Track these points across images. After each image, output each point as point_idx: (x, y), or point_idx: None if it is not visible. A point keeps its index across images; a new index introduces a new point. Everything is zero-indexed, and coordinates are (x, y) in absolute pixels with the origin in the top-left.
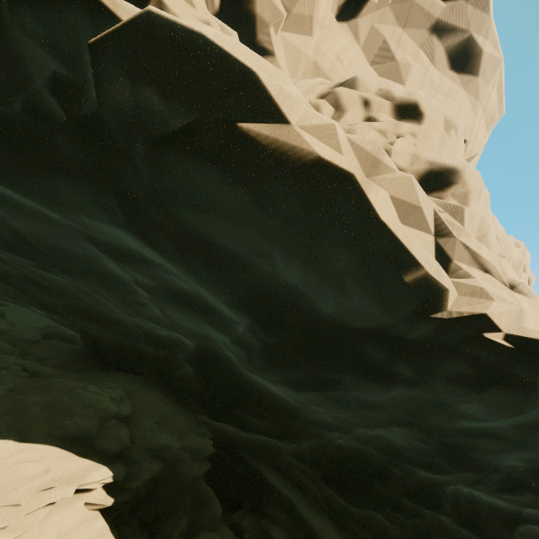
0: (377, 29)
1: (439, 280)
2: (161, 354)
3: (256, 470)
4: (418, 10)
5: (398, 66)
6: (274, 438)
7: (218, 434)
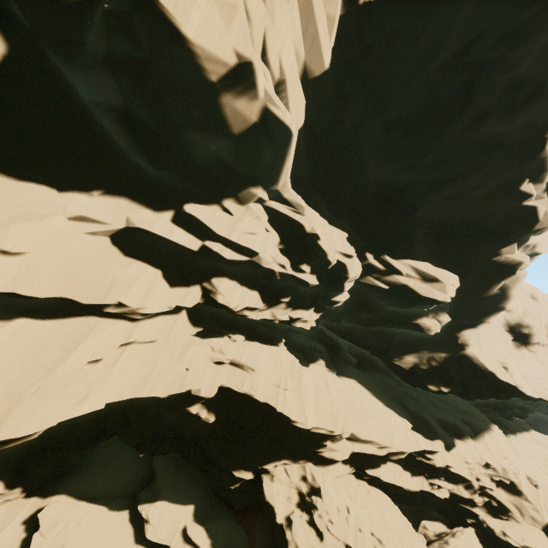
0: None
1: None
2: None
3: None
4: None
5: None
6: None
7: None
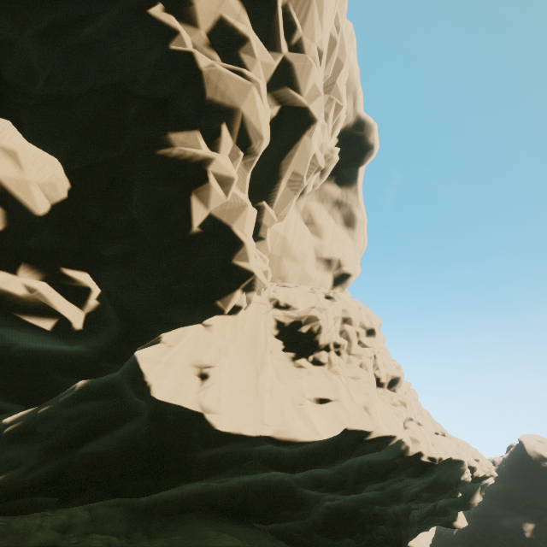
0: (310, 203)
1: (410, 443)
2: (211, 487)
3: None
4: (330, 193)
5: (321, 226)
6: (302, 519)
7: None
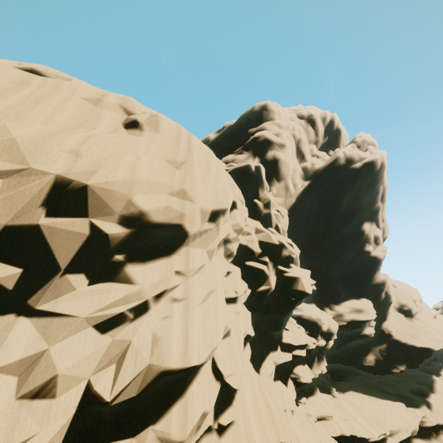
0: None
1: None
2: None
3: None
4: None
5: None
6: None
7: None
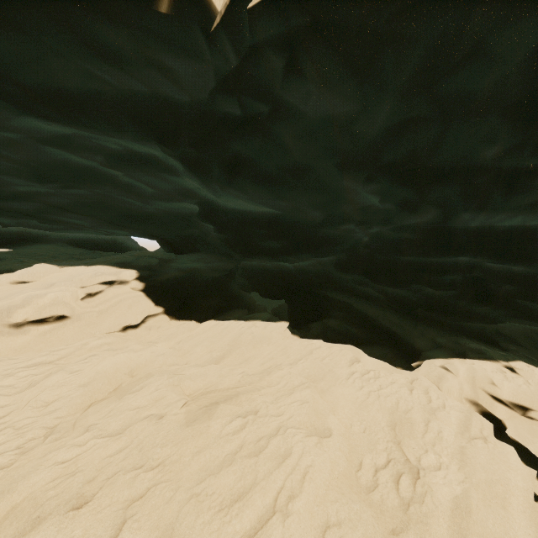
0: None
1: None
2: (205, 232)
3: (322, 295)
4: None
5: None
6: (293, 252)
7: (288, 281)
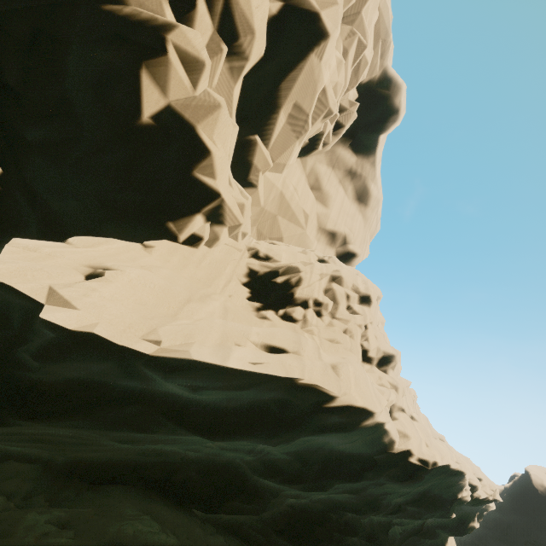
0: (318, 165)
1: (396, 436)
2: (149, 458)
3: None
4: (343, 159)
5: (328, 194)
6: (255, 514)
7: None
